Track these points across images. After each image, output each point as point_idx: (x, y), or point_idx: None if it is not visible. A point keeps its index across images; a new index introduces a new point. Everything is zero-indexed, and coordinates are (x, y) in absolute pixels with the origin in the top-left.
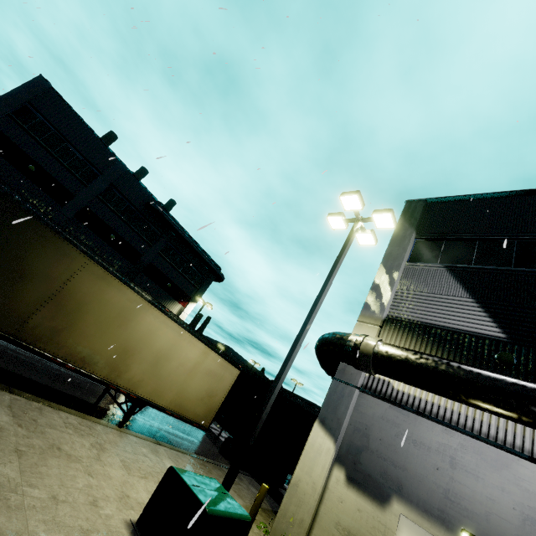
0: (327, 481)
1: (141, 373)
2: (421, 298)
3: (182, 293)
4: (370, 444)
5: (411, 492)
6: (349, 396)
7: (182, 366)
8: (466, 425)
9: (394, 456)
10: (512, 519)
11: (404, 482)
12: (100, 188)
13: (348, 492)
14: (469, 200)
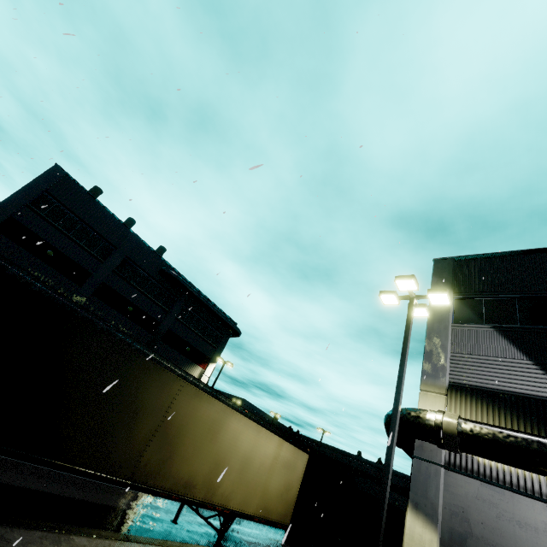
0: None
1: (231, 484)
2: (478, 362)
3: (201, 355)
4: (473, 529)
5: None
6: (436, 476)
7: (262, 465)
8: None
9: (503, 542)
10: None
11: None
12: (115, 262)
13: None
14: (495, 257)
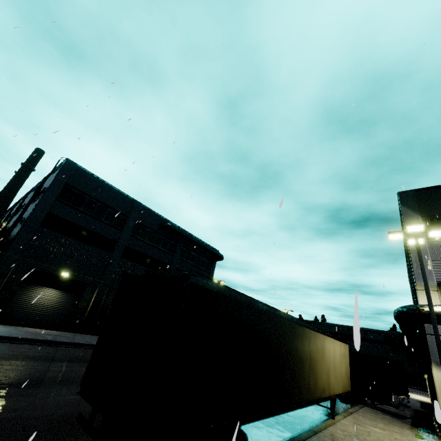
0: None
1: (333, 380)
2: None
3: None
4: None
5: None
6: None
7: (338, 362)
8: None
9: None
10: None
11: None
12: (130, 227)
13: None
14: None
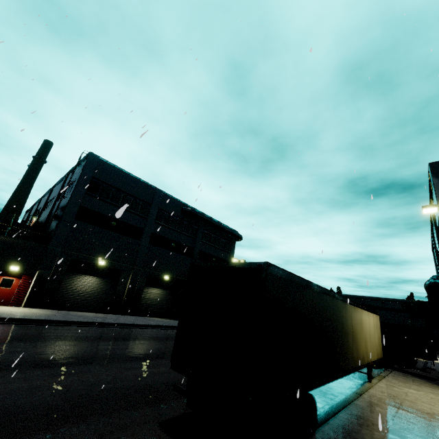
0: None
1: (369, 349)
2: None
3: (223, 261)
4: None
5: None
6: None
7: (372, 332)
8: None
9: None
10: None
11: None
12: (154, 215)
13: None
14: None
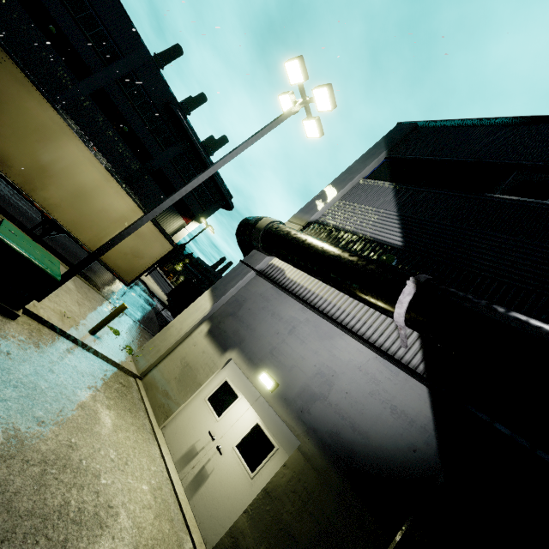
0: (194, 331)
1: (59, 199)
2: (354, 209)
3: (188, 209)
4: (240, 311)
5: (248, 345)
6: (244, 275)
7: (106, 212)
8: (321, 306)
9: (252, 321)
10: (308, 372)
11: (247, 339)
12: (119, 71)
13: (204, 340)
14: (458, 127)
